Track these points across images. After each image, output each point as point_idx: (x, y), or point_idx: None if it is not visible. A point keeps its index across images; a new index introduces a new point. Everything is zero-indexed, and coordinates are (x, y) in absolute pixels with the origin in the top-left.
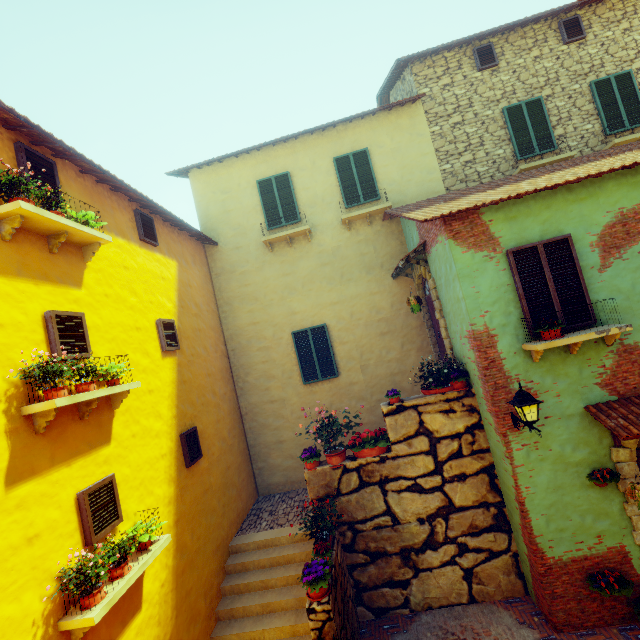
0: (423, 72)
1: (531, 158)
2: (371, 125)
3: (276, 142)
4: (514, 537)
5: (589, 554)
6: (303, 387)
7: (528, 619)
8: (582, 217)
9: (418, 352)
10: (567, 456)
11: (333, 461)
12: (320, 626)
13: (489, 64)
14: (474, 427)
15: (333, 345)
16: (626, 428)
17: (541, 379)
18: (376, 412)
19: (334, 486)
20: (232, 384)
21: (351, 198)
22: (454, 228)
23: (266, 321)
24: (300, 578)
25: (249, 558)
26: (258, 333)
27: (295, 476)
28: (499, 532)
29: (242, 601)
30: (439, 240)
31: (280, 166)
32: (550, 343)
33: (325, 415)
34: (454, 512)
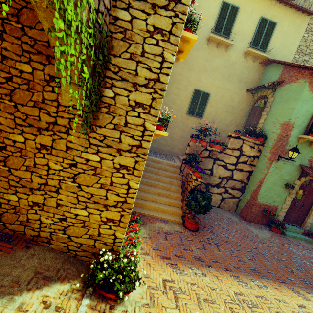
0: None
1: None
2: (285, 12)
3: None
4: (243, 195)
5: (268, 205)
6: (185, 115)
7: (236, 216)
8: None
9: (235, 126)
10: (284, 176)
11: (203, 143)
12: (196, 185)
13: None
14: (256, 156)
15: (207, 104)
16: (311, 173)
17: None
18: (206, 140)
19: (198, 152)
20: None
21: (255, 43)
22: (312, 79)
23: (186, 77)
24: (171, 176)
25: (150, 163)
26: (180, 80)
27: (162, 148)
28: (240, 191)
29: (148, 174)
30: (298, 81)
31: (237, 1)
32: (312, 138)
33: (187, 131)
34: (231, 180)
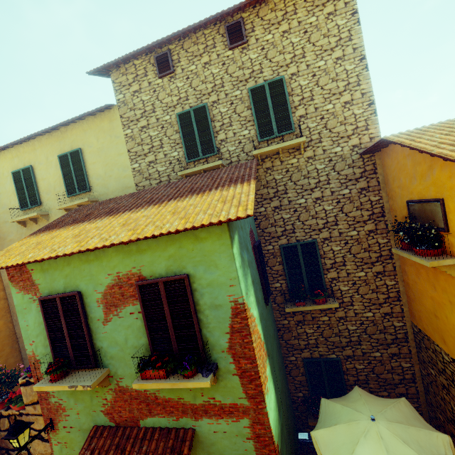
0: (118, 79)
1: (199, 160)
2: (83, 127)
3: (21, 141)
4: None
5: None
6: None
7: None
8: (91, 276)
9: None
10: None
11: None
12: None
13: (165, 72)
14: None
15: None
16: None
17: (68, 399)
18: None
19: None
20: (9, 317)
21: (71, 189)
22: (10, 272)
23: None
24: None
25: None
26: None
27: None
28: None
29: None
30: None
31: (26, 160)
32: (41, 387)
33: None
34: None
